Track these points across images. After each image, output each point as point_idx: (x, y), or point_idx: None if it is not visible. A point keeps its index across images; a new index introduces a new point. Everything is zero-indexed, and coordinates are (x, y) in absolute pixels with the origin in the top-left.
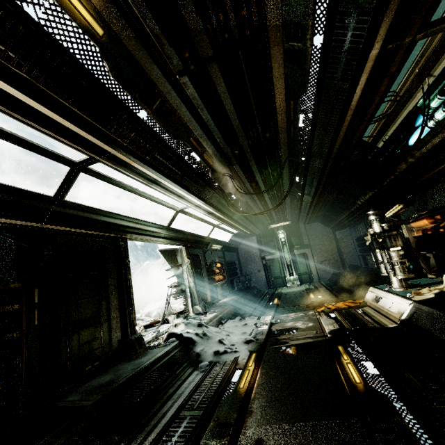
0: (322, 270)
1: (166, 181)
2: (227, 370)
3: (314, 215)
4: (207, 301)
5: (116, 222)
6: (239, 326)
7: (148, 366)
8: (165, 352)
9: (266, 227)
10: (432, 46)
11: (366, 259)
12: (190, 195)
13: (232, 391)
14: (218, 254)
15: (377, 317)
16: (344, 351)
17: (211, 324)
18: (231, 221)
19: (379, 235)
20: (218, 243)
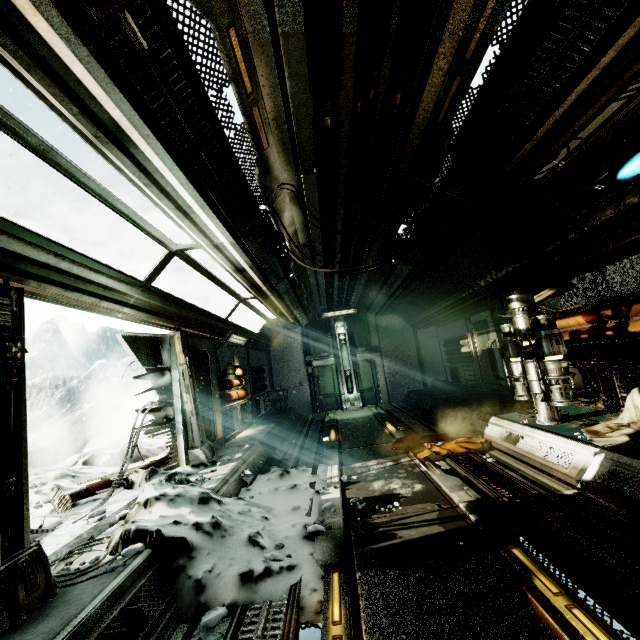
0: (394, 386)
1: (150, 143)
2: (281, 639)
3: (396, 302)
4: (216, 437)
5: None
6: (282, 491)
7: None
8: (109, 596)
9: (319, 315)
10: None
11: (458, 373)
12: (206, 212)
13: None
14: (240, 352)
15: (527, 472)
16: (534, 565)
17: (225, 490)
18: (273, 294)
19: (524, 334)
20: (242, 334)
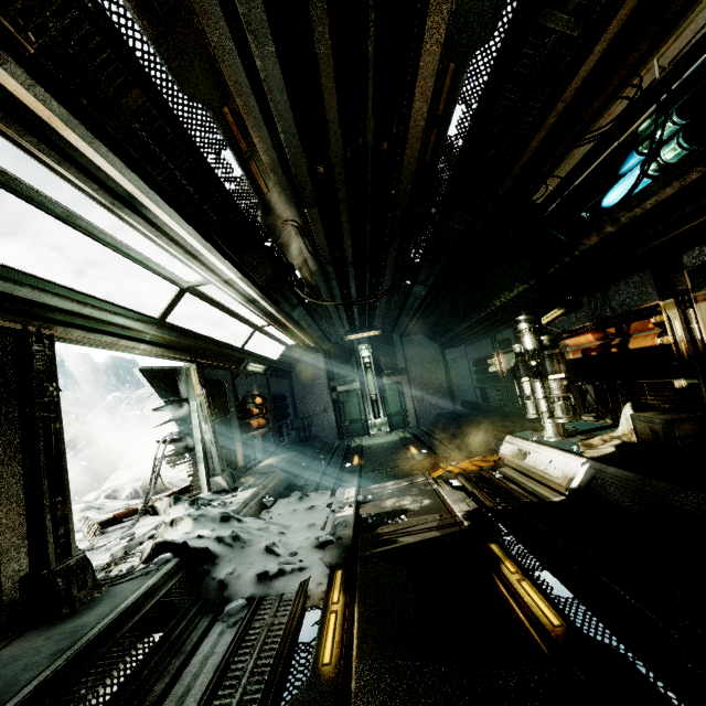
0: (423, 409)
1: (159, 205)
2: (289, 616)
3: (420, 323)
4: (237, 466)
5: (20, 292)
6: (300, 511)
7: (99, 636)
8: (147, 590)
9: (341, 339)
10: (698, 10)
11: (487, 393)
12: (213, 254)
13: (304, 669)
14: (259, 380)
15: (528, 484)
16: (504, 554)
17: (246, 512)
18: (288, 321)
19: (531, 354)
20: (260, 361)
